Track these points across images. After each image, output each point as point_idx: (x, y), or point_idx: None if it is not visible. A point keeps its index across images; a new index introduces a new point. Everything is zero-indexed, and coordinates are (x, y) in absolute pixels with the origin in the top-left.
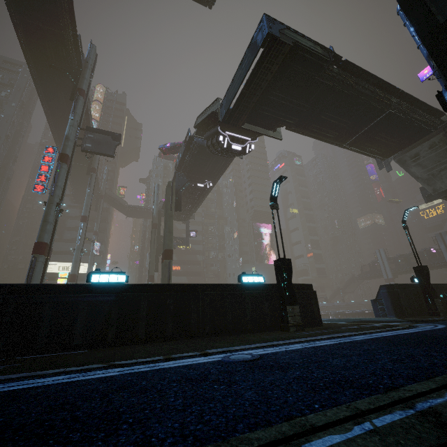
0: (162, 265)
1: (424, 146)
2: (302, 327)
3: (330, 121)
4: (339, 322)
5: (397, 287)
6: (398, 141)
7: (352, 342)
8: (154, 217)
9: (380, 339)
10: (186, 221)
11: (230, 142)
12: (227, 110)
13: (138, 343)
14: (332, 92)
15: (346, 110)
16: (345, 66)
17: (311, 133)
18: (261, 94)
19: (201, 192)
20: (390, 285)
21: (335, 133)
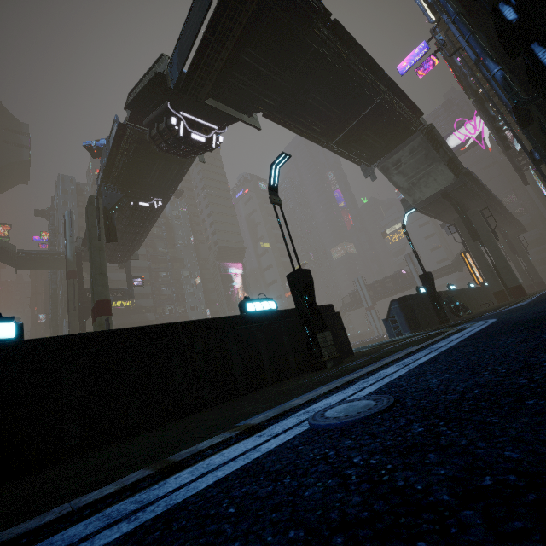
0: (94, 327)
1: (405, 151)
2: (339, 360)
3: (318, 107)
4: (361, 350)
5: (409, 299)
6: (383, 143)
7: (459, 347)
8: (68, 262)
9: (478, 337)
10: (126, 264)
11: (189, 129)
12: (182, 68)
13: (66, 458)
14: (322, 63)
15: (336, 94)
16: (335, 29)
17: (295, 124)
18: (233, 47)
19: (146, 215)
20: (401, 298)
21: (323, 125)
